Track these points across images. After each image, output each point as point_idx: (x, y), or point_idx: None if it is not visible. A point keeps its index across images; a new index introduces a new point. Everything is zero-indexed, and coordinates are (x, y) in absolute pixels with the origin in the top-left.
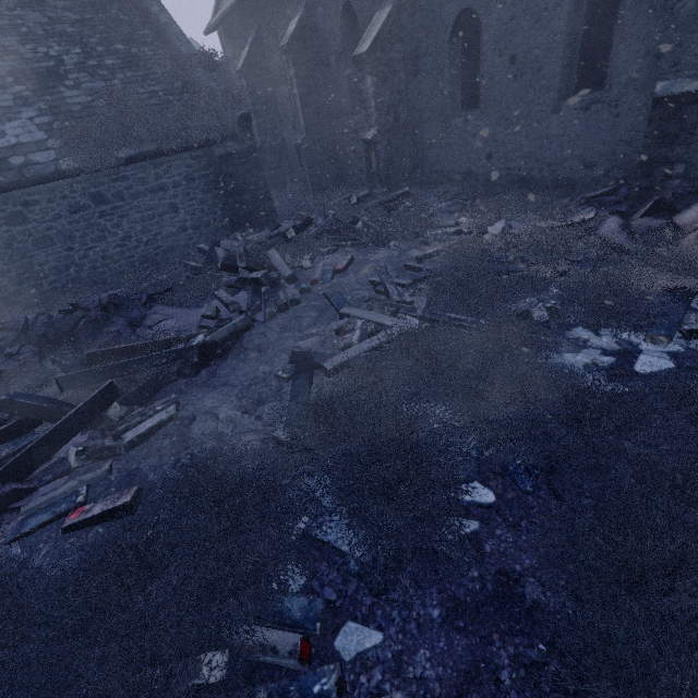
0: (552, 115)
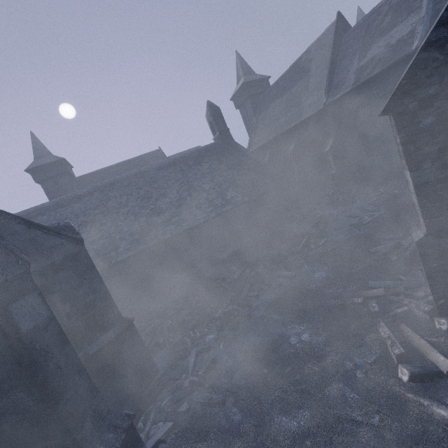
0: None
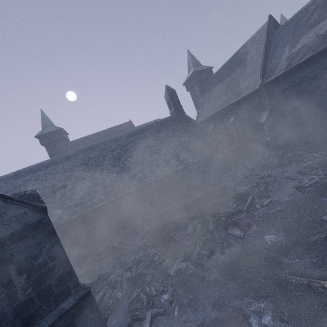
0: None
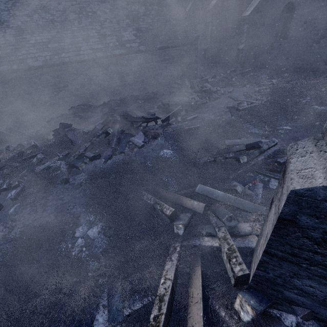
0: (316, 44)
